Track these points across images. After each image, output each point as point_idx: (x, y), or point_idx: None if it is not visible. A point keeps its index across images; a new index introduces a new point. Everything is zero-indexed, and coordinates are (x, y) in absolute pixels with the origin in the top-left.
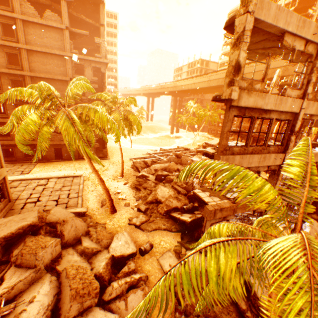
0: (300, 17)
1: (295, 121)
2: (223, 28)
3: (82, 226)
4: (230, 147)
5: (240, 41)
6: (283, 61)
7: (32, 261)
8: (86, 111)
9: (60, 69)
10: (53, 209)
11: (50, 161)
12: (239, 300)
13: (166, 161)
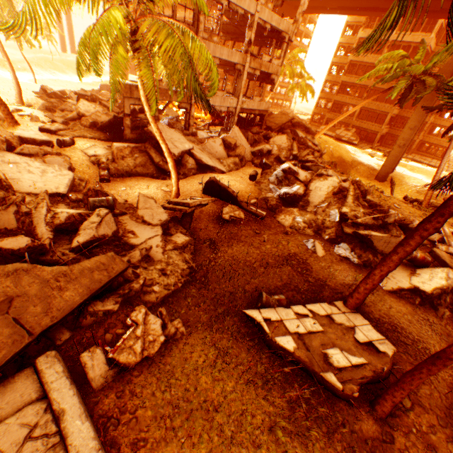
0: None
1: None
2: None
3: None
4: None
5: None
6: None
7: None
8: None
9: None
10: None
11: None
12: (156, 159)
13: (97, 92)
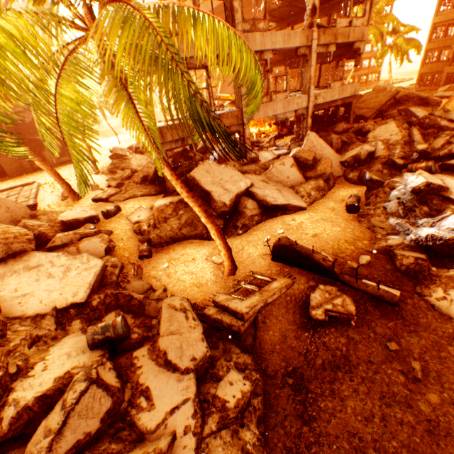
0: None
1: None
2: None
3: (21, 209)
4: None
5: None
6: None
7: None
8: None
9: None
10: None
11: None
12: None
13: None
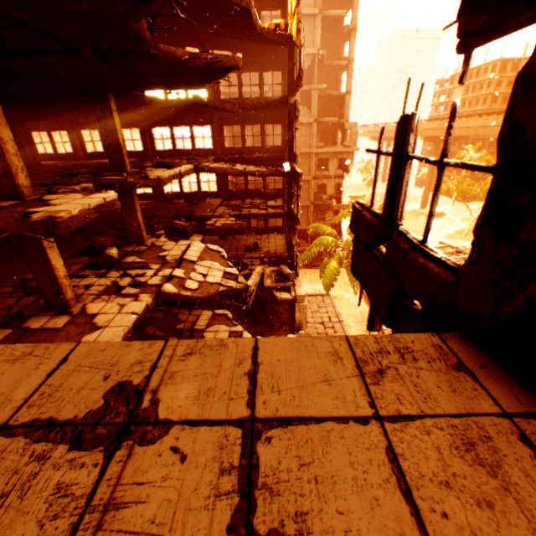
0: None
1: None
2: None
3: None
4: None
5: None
6: None
7: None
8: None
9: (302, 168)
10: None
11: None
12: None
13: None
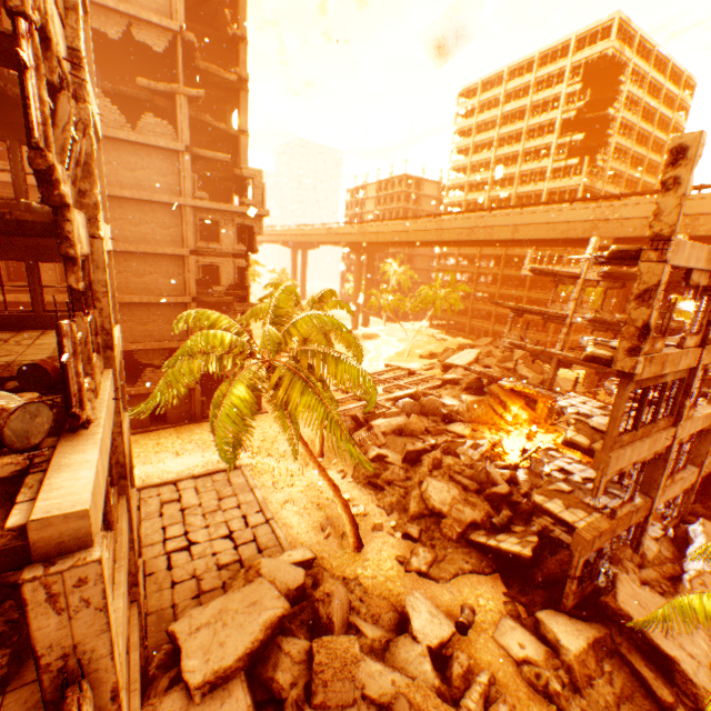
0: (710, 248)
1: (691, 379)
2: (606, 258)
3: (345, 596)
4: (619, 436)
5: (649, 296)
6: (589, 211)
7: (347, 692)
8: (319, 361)
9: (169, 232)
10: (264, 566)
11: (141, 432)
12: (658, 689)
13: (398, 412)
